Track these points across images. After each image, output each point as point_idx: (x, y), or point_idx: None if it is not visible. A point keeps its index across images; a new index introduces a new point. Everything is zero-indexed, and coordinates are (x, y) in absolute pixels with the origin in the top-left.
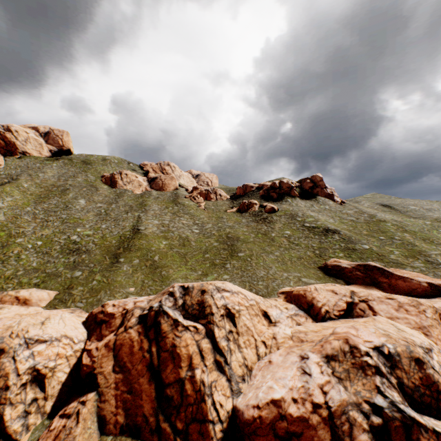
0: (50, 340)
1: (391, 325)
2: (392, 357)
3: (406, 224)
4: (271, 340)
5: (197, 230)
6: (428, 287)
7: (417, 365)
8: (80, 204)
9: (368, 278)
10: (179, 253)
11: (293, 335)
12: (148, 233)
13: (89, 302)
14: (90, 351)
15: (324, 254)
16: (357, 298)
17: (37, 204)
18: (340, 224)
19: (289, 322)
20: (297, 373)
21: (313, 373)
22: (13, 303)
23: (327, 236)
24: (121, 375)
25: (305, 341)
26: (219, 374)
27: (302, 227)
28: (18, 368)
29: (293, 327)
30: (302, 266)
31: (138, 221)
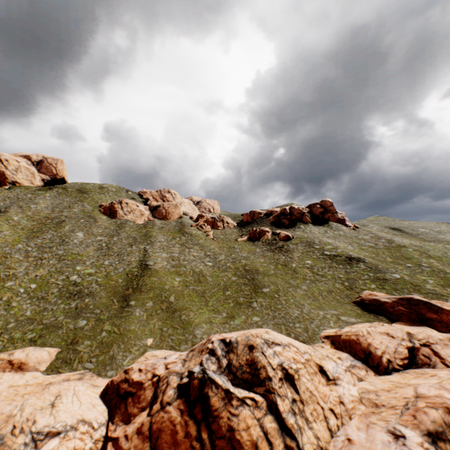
0: (64, 431)
1: None
2: None
3: (427, 249)
4: (339, 405)
5: (210, 263)
6: None
7: None
8: (78, 237)
9: (413, 313)
10: (196, 292)
11: (362, 397)
12: (158, 268)
13: (101, 362)
14: (117, 442)
15: (354, 286)
16: (417, 342)
17: (29, 239)
18: (360, 251)
19: (349, 377)
20: None
21: None
22: (5, 369)
23: (352, 264)
24: None
25: (381, 406)
26: None
27: (322, 256)
28: None
29: (355, 384)
30: (336, 301)
31: (144, 255)
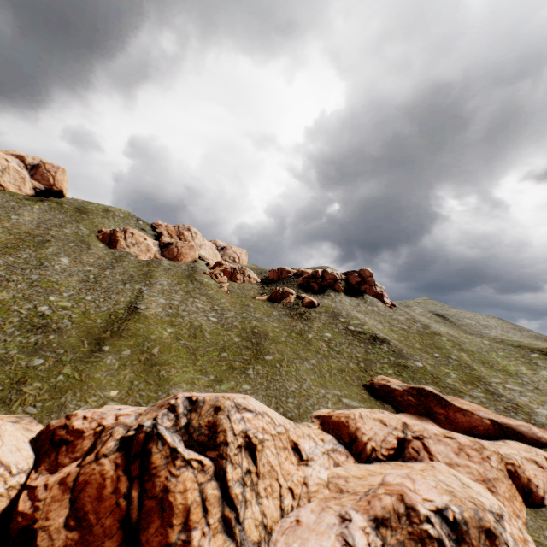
0: None
1: (454, 477)
2: (458, 526)
3: (463, 342)
4: (301, 486)
5: (215, 318)
6: (491, 425)
7: (488, 539)
8: (62, 263)
9: (422, 405)
10: (187, 347)
11: (330, 481)
12: (149, 314)
13: (47, 407)
14: (34, 490)
15: (370, 368)
16: (410, 433)
17: None
18: (389, 331)
19: (325, 460)
20: (336, 545)
21: (357, 545)
22: None
23: (375, 345)
24: (76, 534)
25: (346, 491)
26: (226, 539)
27: (345, 330)
28: None
29: (329, 469)
30: (344, 381)
31: (138, 296)
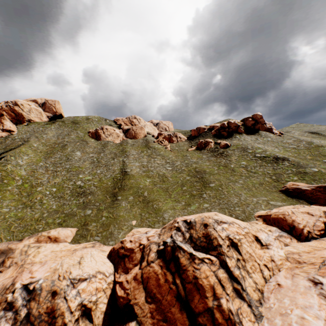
0: (89, 278)
1: None
2: None
3: None
4: (270, 262)
5: (170, 167)
6: None
7: None
8: (77, 155)
9: None
10: (162, 188)
11: (288, 257)
12: (134, 174)
13: (104, 236)
14: (122, 284)
15: (280, 179)
16: None
17: (46, 159)
18: (284, 152)
19: (277, 243)
20: (322, 302)
21: None
22: (47, 242)
23: (278, 163)
24: (154, 305)
25: (303, 262)
26: (240, 301)
27: (254, 158)
28: (70, 306)
29: (282, 248)
30: (266, 190)
31: (123, 165)
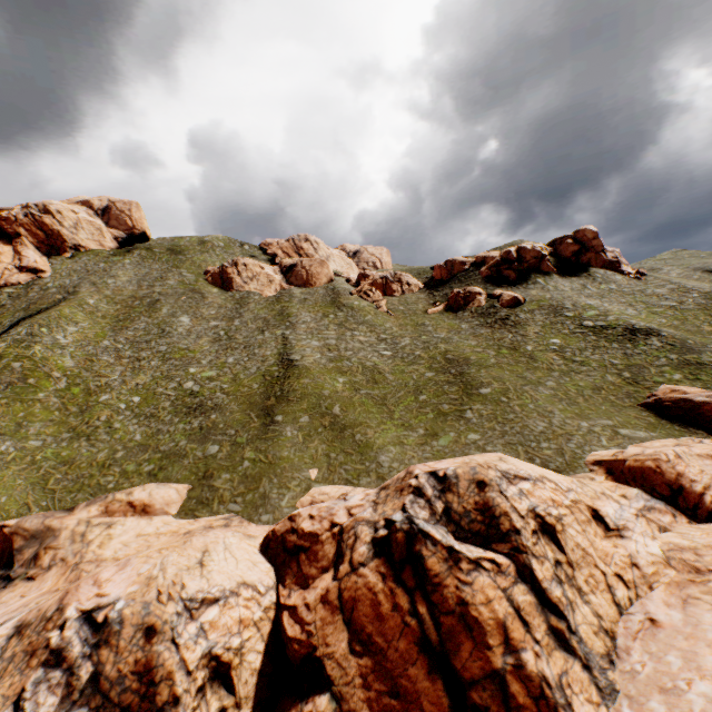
0: (223, 597)
1: None
2: None
3: None
4: (630, 569)
5: (388, 351)
6: None
7: None
8: (184, 324)
9: None
10: (372, 398)
11: (670, 557)
12: (309, 365)
13: (249, 502)
14: (296, 612)
15: (641, 378)
16: None
17: (117, 332)
18: (650, 316)
19: (643, 525)
20: None
21: None
22: (126, 513)
23: (636, 341)
24: (368, 661)
25: (707, 571)
26: (565, 656)
27: (580, 329)
28: (184, 659)
29: (655, 537)
30: (609, 404)
31: (285, 345)
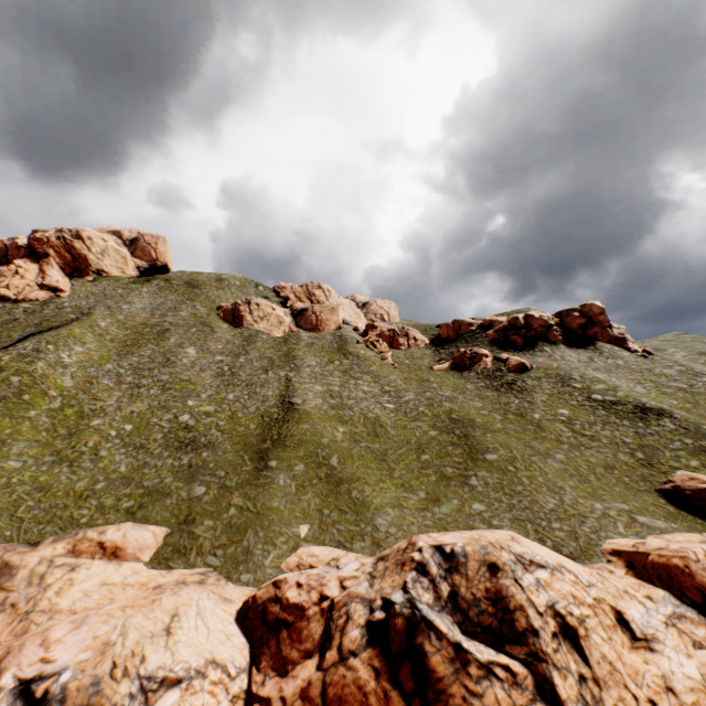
0: (187, 678)
1: None
2: None
3: None
4: (666, 695)
5: (391, 404)
6: None
7: None
8: (189, 355)
9: None
10: (372, 452)
11: None
12: (310, 410)
13: (230, 557)
14: None
15: (656, 460)
16: None
17: (122, 356)
18: (660, 396)
19: (675, 637)
20: None
21: None
22: (94, 555)
23: (647, 420)
24: None
25: None
26: None
27: (588, 402)
28: None
29: (690, 654)
30: (623, 486)
31: (287, 387)
